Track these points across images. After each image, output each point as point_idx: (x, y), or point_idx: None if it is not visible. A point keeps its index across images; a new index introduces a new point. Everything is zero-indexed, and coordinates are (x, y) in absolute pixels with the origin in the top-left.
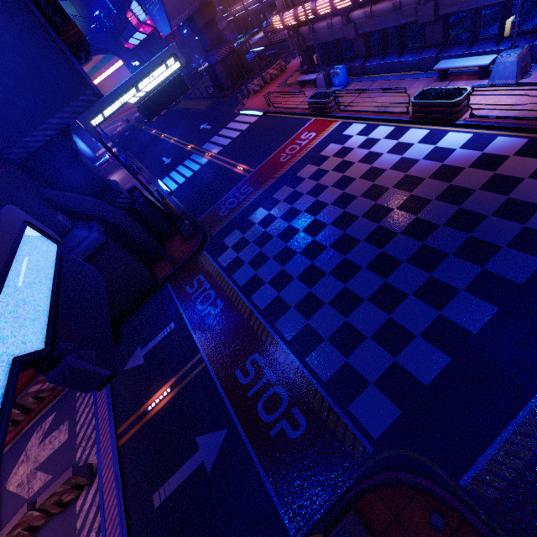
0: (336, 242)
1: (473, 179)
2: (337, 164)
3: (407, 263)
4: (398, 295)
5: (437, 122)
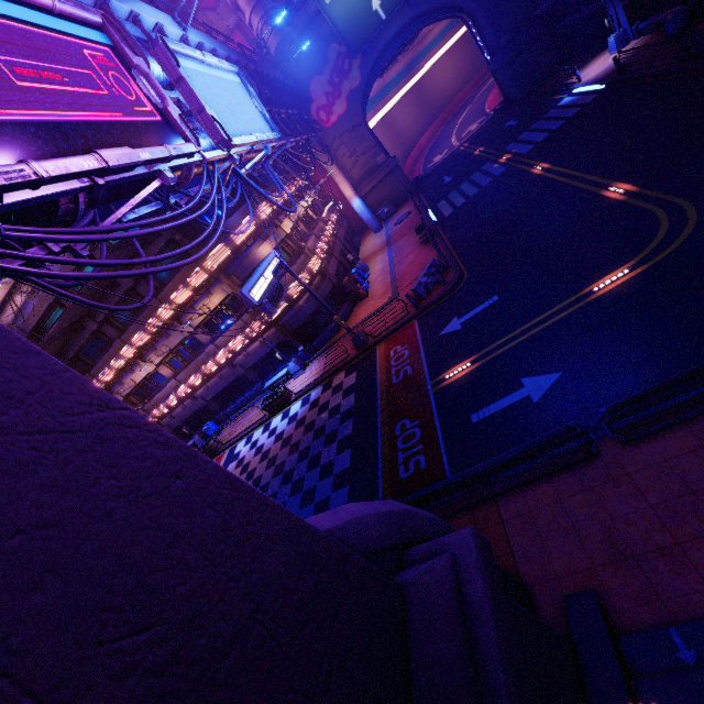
0: None
1: (313, 415)
2: (240, 471)
3: (307, 473)
4: (312, 490)
5: (283, 407)
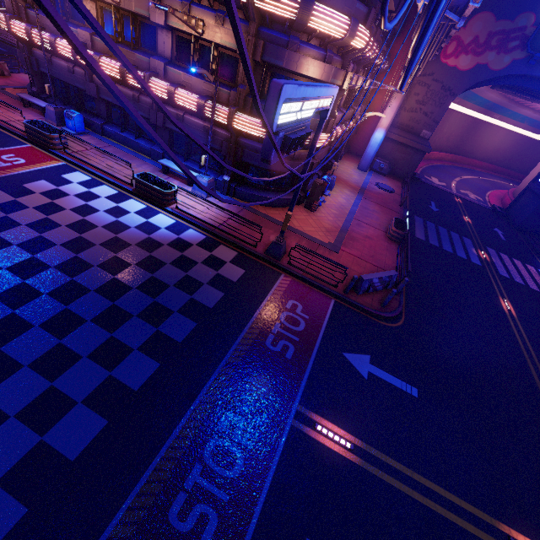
0: (7, 292)
1: (168, 255)
2: (43, 204)
3: (91, 322)
4: (70, 358)
5: (153, 202)
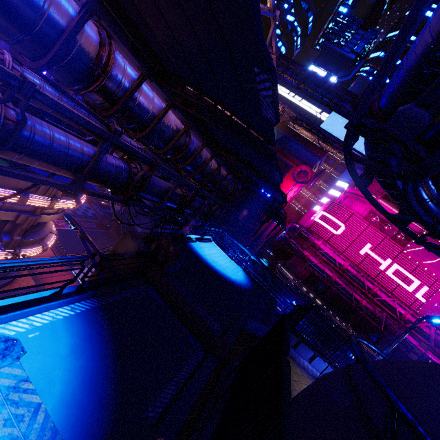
0: None
1: None
2: None
3: None
4: None
5: None
